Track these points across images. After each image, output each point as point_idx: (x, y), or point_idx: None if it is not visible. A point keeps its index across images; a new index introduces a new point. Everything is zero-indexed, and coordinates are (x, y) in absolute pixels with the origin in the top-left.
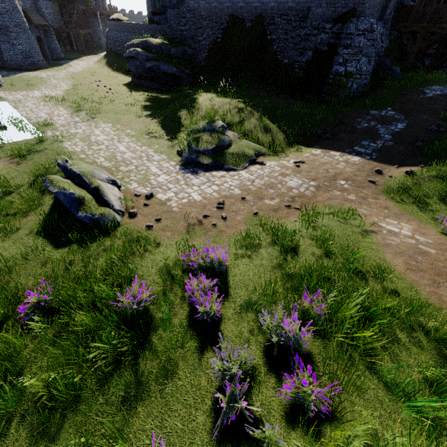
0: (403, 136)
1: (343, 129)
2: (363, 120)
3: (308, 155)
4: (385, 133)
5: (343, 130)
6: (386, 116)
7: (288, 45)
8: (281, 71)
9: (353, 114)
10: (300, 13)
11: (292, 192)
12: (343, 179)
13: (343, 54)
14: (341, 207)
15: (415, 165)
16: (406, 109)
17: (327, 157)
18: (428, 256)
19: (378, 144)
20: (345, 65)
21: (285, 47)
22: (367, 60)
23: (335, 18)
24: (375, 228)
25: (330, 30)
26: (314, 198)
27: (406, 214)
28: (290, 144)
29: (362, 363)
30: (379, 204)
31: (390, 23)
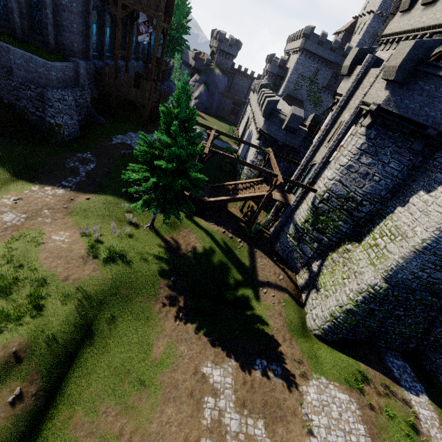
0: (92, 174)
1: (57, 168)
2: (71, 161)
3: (27, 192)
4: (83, 171)
5: (58, 168)
6: (86, 158)
7: (3, 89)
8: (4, 109)
9: (65, 156)
10: (5, 68)
11: (7, 225)
12: (47, 209)
13: (50, 110)
14: (38, 229)
15: (93, 194)
16: (98, 153)
17: (41, 192)
18: (61, 249)
19: (78, 180)
20: (54, 118)
21: (0, 90)
22: (69, 117)
23: (36, 83)
24: (46, 240)
25: (35, 90)
26: (23, 226)
27: (75, 225)
28: (15, 181)
29: (2, 298)
30: (63, 223)
31: (92, 82)
